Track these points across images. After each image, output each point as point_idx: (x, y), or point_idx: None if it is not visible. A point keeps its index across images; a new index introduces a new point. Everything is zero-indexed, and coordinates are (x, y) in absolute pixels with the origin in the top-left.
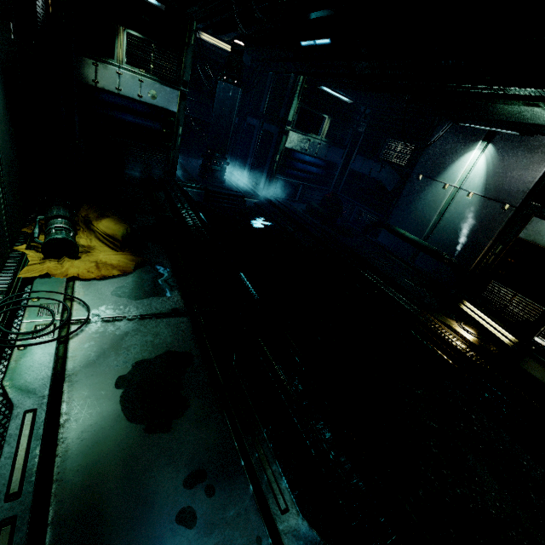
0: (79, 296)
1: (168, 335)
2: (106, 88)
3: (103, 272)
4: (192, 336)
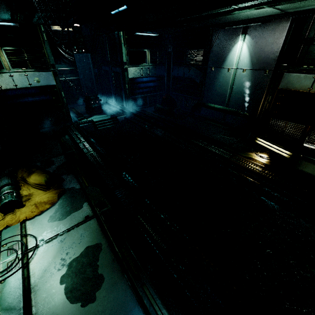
0: (30, 231)
1: (85, 236)
2: (8, 87)
3: (40, 210)
4: (99, 231)
